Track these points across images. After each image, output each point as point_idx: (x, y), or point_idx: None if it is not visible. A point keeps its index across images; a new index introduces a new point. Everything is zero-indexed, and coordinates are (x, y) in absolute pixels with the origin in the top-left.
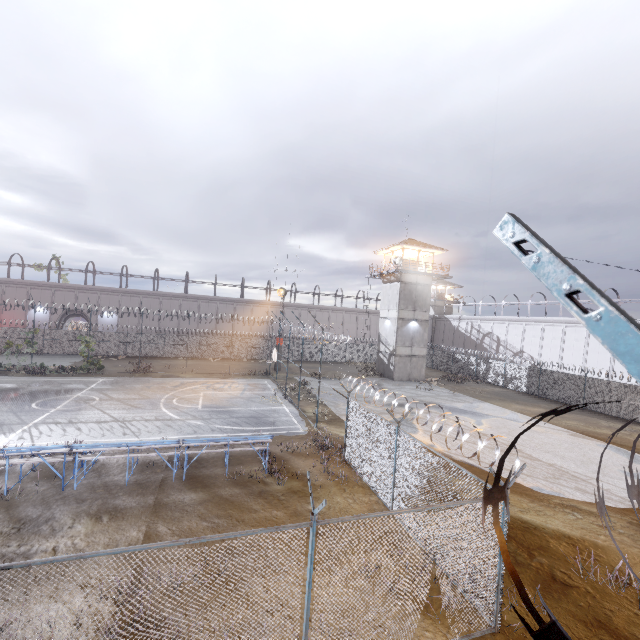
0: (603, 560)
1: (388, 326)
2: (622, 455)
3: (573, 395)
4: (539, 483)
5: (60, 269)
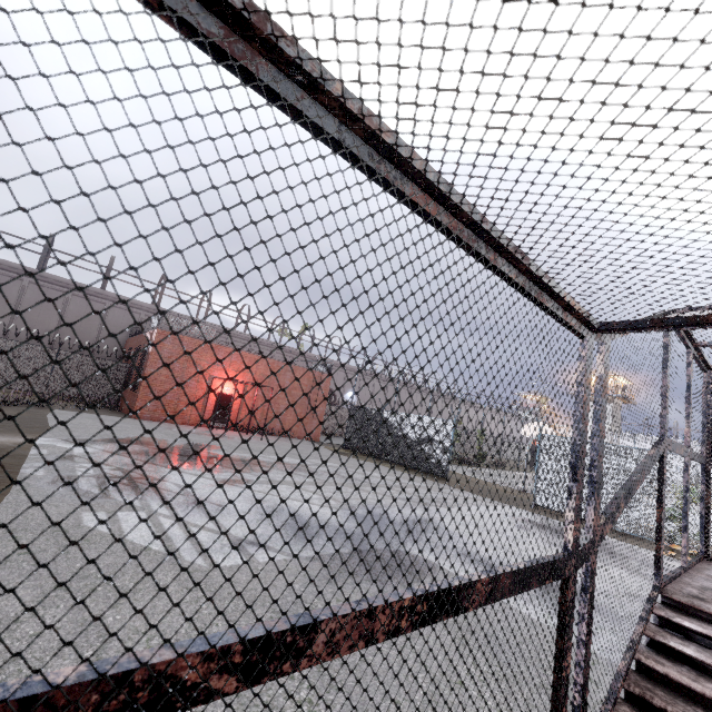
0: None
1: None
2: None
3: None
4: None
5: (300, 338)
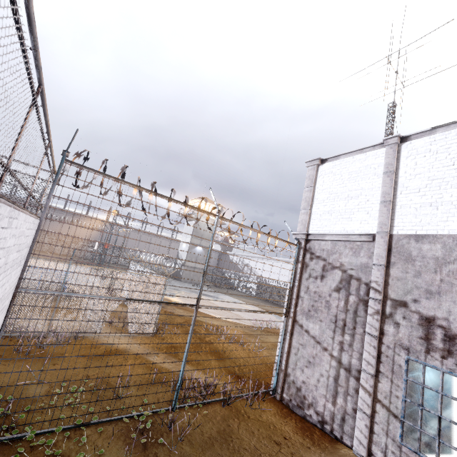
0: (221, 329)
1: (184, 247)
2: (275, 316)
3: (274, 297)
4: (222, 317)
5: None
